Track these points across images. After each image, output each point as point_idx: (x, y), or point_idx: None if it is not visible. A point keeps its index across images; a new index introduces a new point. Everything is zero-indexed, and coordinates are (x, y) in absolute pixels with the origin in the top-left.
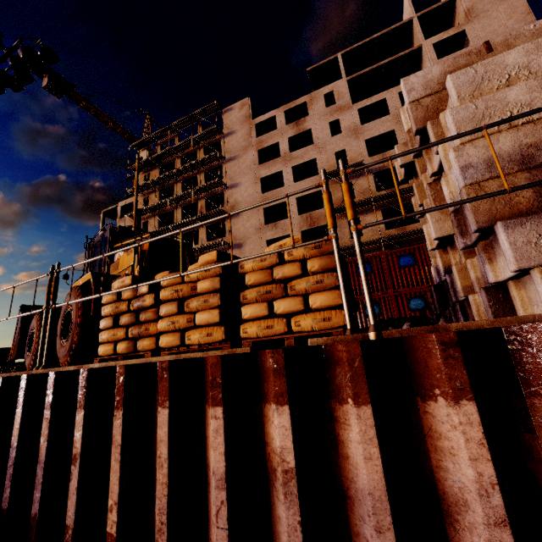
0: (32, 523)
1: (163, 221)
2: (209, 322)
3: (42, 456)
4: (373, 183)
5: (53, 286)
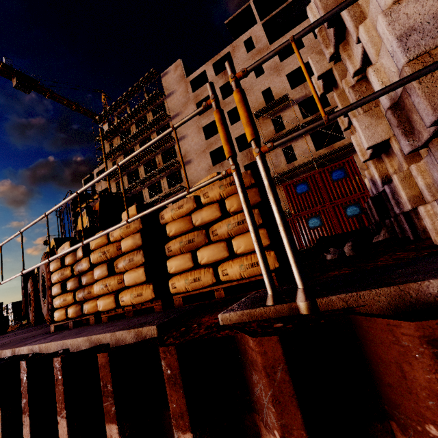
0: None
1: (131, 179)
2: (136, 282)
3: None
4: (298, 112)
5: None
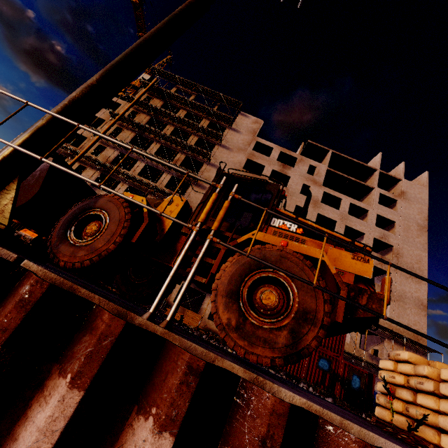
0: None
1: (135, 140)
2: None
3: None
4: None
5: None
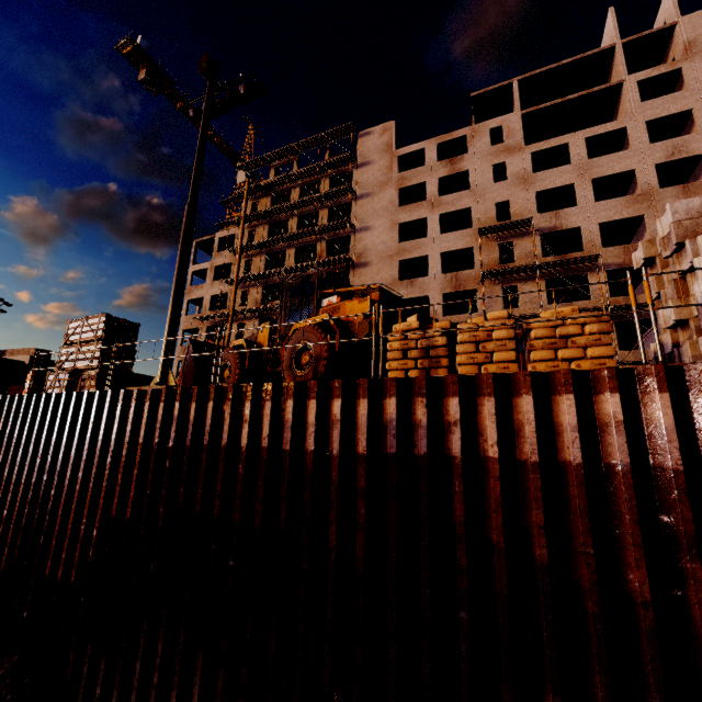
0: (423, 458)
1: (270, 262)
2: (507, 359)
3: (424, 423)
4: (539, 246)
5: (382, 322)
